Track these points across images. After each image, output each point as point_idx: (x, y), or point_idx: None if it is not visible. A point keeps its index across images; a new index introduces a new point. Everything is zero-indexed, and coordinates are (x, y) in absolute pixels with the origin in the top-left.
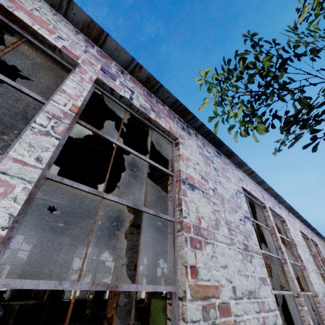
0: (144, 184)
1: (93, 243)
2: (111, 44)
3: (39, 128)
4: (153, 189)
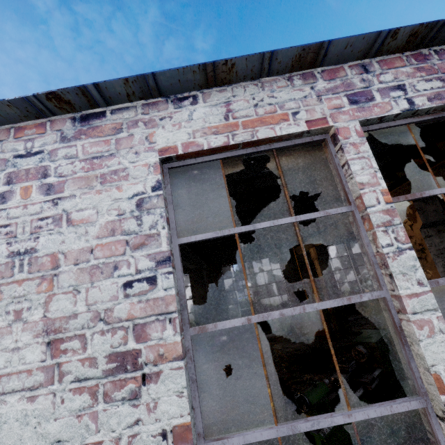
0: (415, 167)
1: (335, 241)
2: (337, 47)
3: (390, 250)
4: (443, 170)
